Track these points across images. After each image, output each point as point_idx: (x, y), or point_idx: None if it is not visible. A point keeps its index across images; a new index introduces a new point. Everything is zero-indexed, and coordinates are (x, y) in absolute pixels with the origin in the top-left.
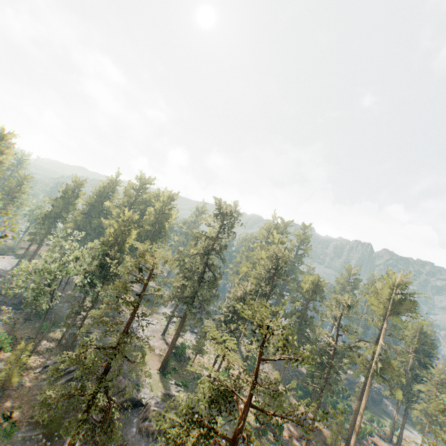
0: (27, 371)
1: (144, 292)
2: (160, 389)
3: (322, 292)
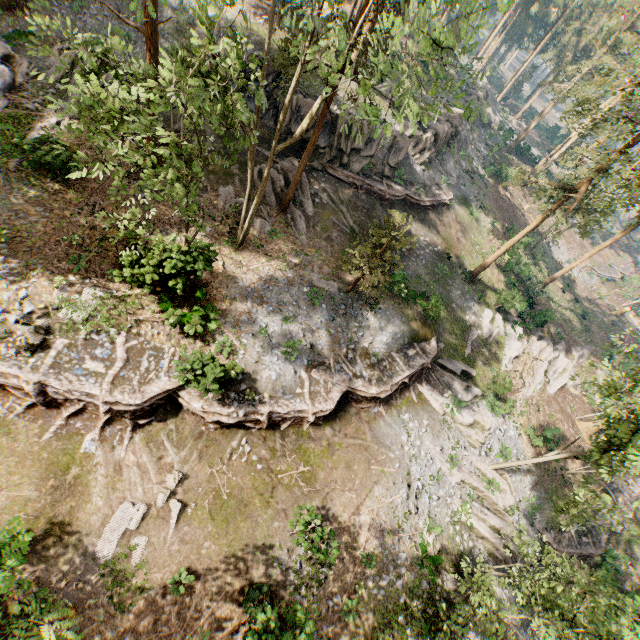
0: (261, 243)
1: None
2: (384, 104)
3: None
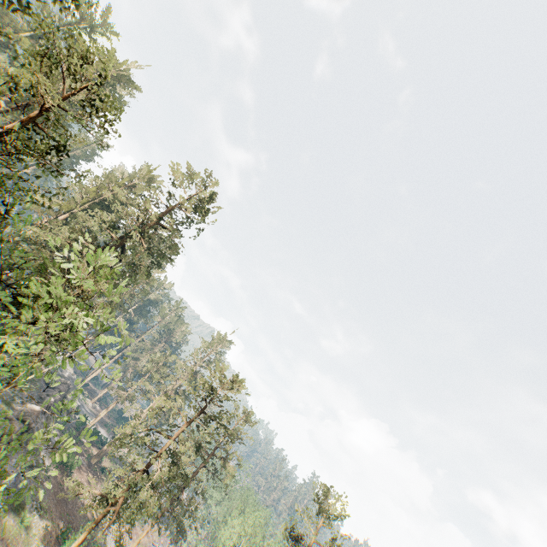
0: None
1: (204, 406)
2: None
3: (116, 223)
